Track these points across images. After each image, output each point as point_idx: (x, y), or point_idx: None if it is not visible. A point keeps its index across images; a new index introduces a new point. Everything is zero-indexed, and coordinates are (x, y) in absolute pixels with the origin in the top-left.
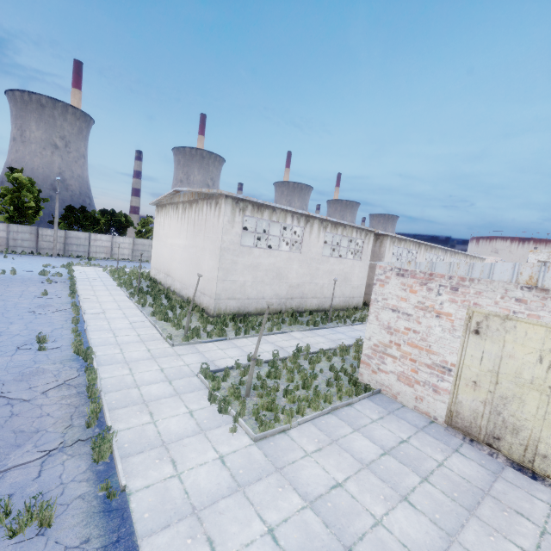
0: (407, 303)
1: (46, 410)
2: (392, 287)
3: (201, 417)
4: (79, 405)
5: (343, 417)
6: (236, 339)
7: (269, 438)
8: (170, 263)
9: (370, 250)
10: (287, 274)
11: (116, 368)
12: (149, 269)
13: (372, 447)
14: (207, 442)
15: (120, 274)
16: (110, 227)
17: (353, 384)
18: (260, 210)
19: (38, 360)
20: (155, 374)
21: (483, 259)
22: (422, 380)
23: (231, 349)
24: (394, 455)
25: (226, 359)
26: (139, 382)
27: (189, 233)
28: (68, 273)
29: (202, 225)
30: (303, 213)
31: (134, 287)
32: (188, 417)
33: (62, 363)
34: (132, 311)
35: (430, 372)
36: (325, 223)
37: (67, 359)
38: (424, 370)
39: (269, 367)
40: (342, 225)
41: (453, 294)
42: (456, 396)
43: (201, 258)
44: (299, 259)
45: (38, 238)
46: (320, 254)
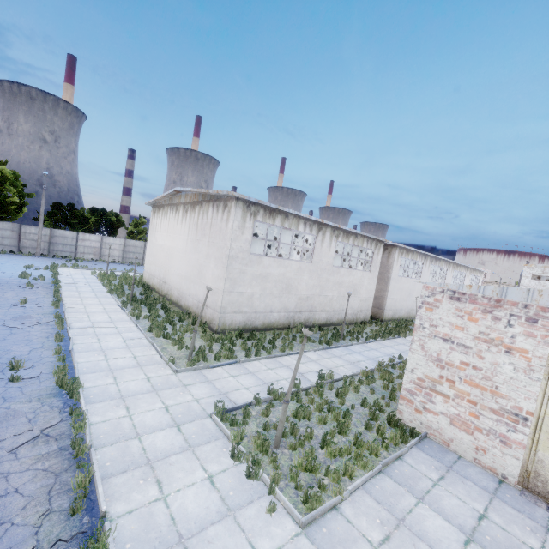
0: (464, 333)
1: (13, 482)
2: (443, 312)
3: (224, 485)
4: (61, 472)
5: (398, 477)
6: (247, 362)
7: (319, 520)
8: (166, 269)
9: (379, 262)
10: (297, 285)
11: (110, 407)
12: (141, 272)
13: (449, 529)
14: (240, 533)
15: (110, 278)
16: (100, 227)
17: (394, 425)
18: (272, 215)
19: (8, 396)
20: (159, 415)
21: (481, 272)
22: (485, 428)
23: (244, 375)
24: (481, 543)
25: (241, 390)
26: (140, 429)
27: (191, 238)
28: (52, 276)
29: (207, 229)
30: (316, 220)
31: (127, 295)
32: (208, 488)
33: (40, 401)
34: (125, 324)
35: (496, 419)
36: (337, 231)
37: (47, 394)
38: (488, 416)
39: (293, 401)
40: (353, 235)
41: (530, 326)
42: (535, 452)
43: (205, 266)
44: (309, 269)
45: (20, 236)
46: (331, 264)
